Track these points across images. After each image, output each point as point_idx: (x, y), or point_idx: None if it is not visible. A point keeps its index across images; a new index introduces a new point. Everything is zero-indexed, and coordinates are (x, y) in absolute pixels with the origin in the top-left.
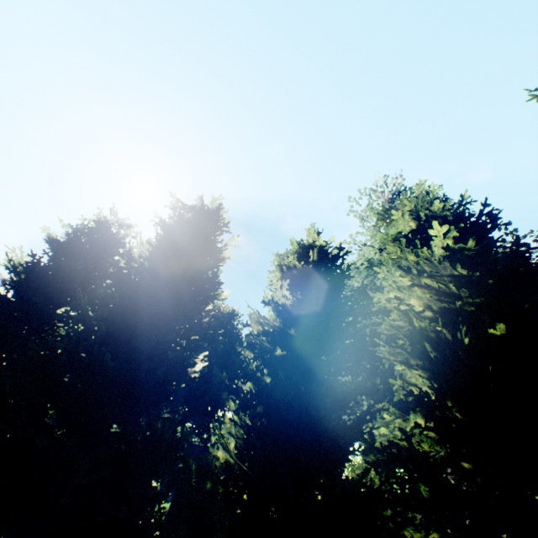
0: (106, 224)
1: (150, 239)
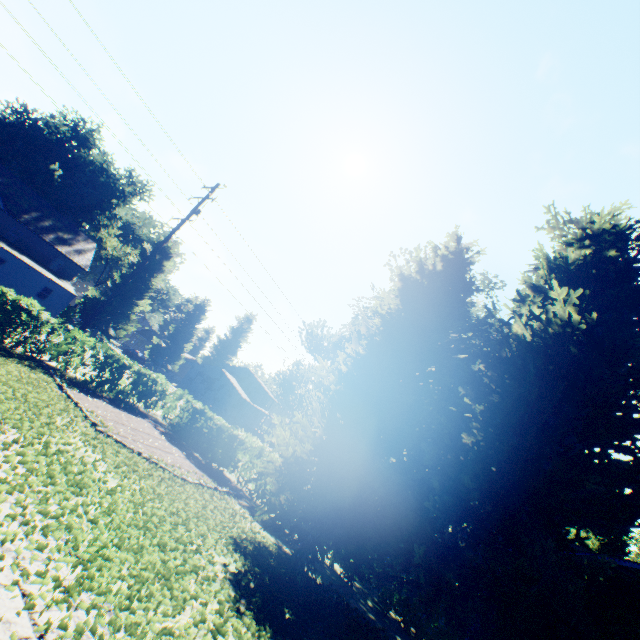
0: (471, 262)
1: (524, 280)
